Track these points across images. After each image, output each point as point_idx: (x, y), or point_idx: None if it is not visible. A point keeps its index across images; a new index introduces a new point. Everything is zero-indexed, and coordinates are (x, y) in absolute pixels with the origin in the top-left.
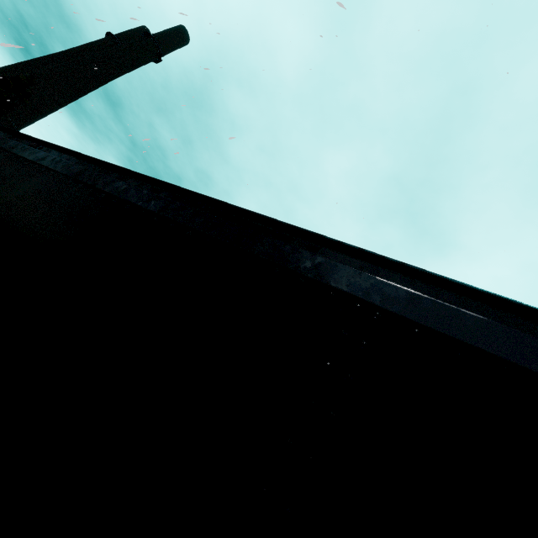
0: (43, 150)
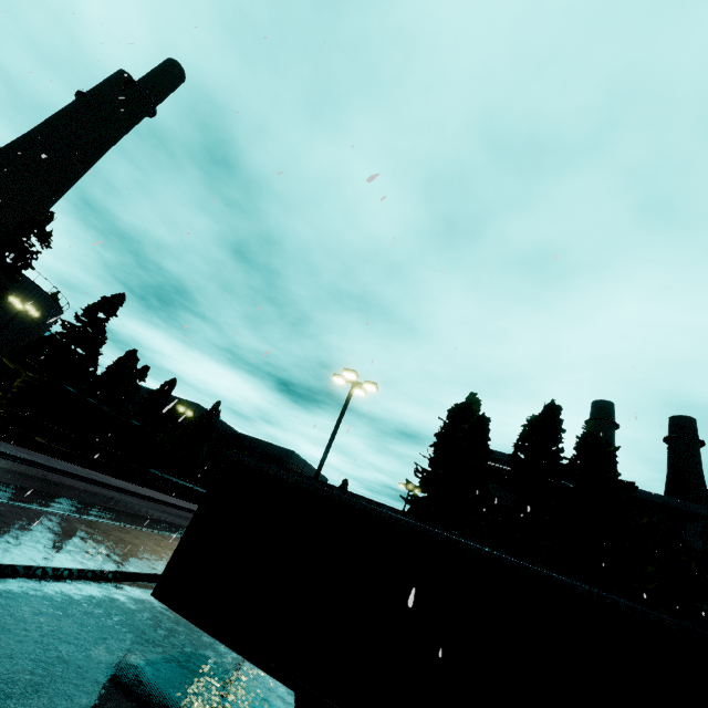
0: (462, 537)
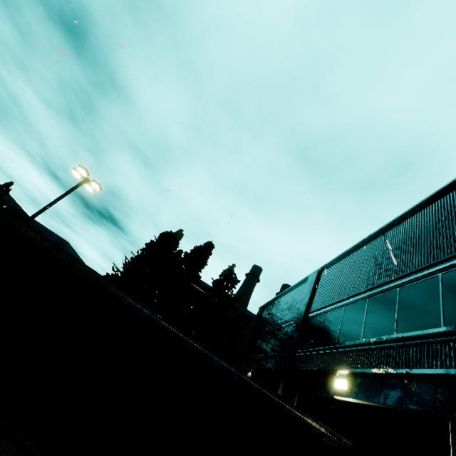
0: None
